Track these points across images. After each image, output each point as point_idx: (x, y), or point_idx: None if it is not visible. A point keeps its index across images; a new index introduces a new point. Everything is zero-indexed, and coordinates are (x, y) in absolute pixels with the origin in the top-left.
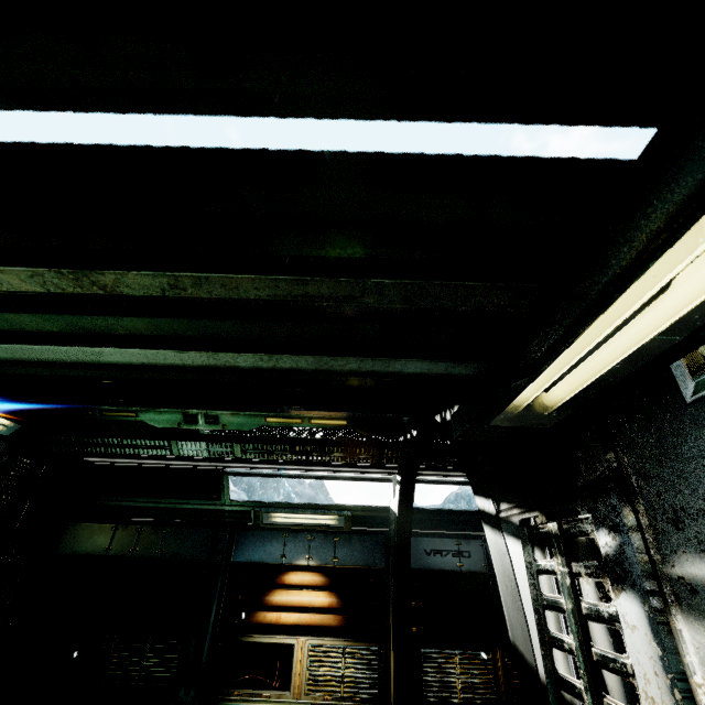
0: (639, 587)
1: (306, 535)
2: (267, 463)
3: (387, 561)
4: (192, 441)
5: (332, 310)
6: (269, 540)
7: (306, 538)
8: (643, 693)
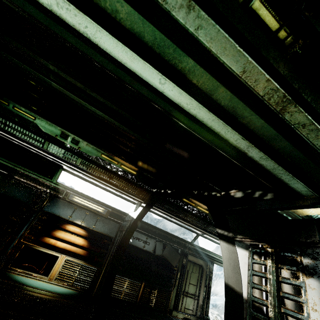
0: None
1: (85, 212)
2: (89, 173)
3: (116, 235)
4: (58, 146)
5: None
6: (66, 207)
7: (85, 212)
8: (311, 308)
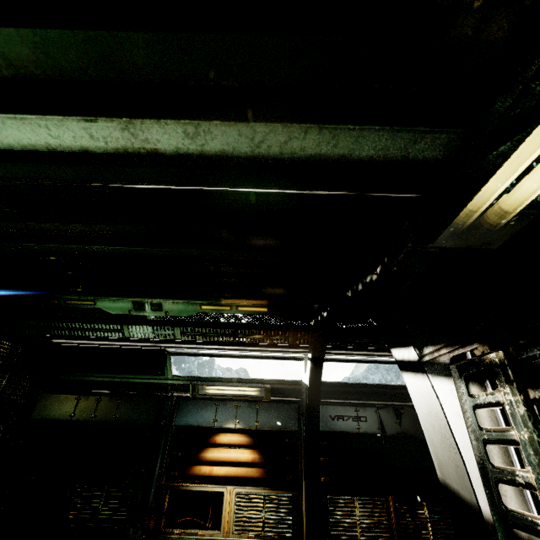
0: None
1: (234, 404)
2: (201, 343)
3: (299, 424)
4: (140, 325)
5: None
6: (203, 408)
7: (234, 406)
8: None
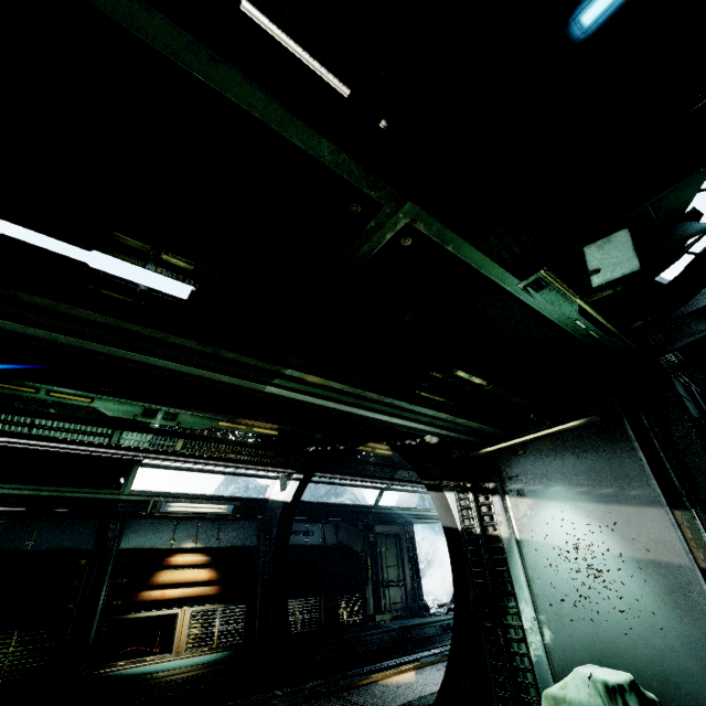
0: (500, 493)
1: (195, 523)
2: (200, 458)
3: (258, 540)
4: (140, 432)
5: (480, 429)
6: (159, 527)
7: (195, 524)
8: (497, 514)
